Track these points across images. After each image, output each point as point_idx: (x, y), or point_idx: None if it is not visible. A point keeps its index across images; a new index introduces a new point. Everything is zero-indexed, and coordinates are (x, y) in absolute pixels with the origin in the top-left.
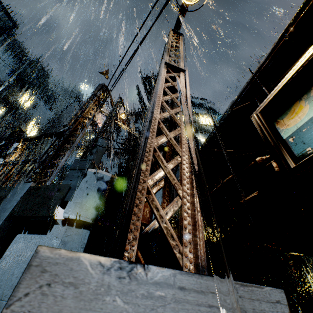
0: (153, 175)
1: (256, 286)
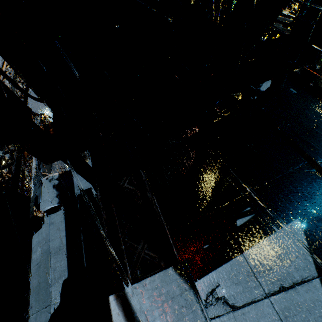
0: None
1: None
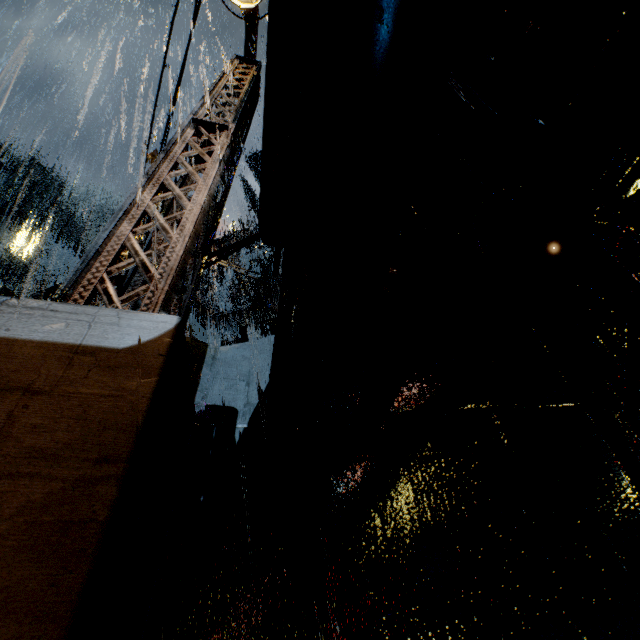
0: (118, 266)
1: (144, 313)
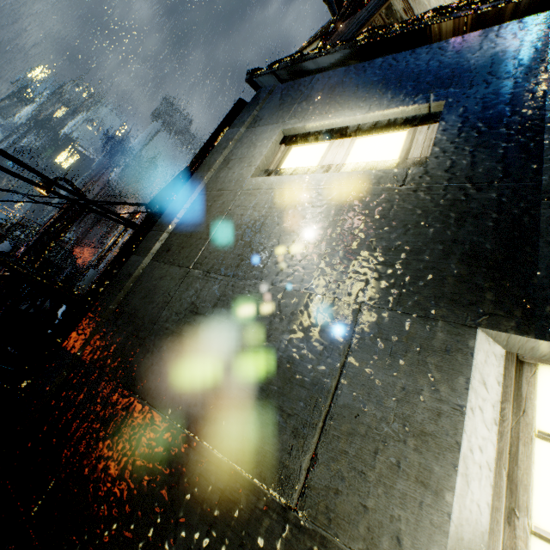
0: None
1: None
